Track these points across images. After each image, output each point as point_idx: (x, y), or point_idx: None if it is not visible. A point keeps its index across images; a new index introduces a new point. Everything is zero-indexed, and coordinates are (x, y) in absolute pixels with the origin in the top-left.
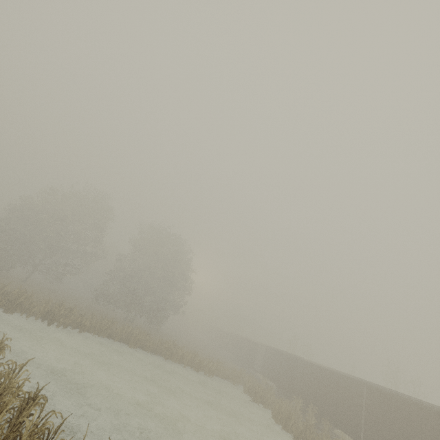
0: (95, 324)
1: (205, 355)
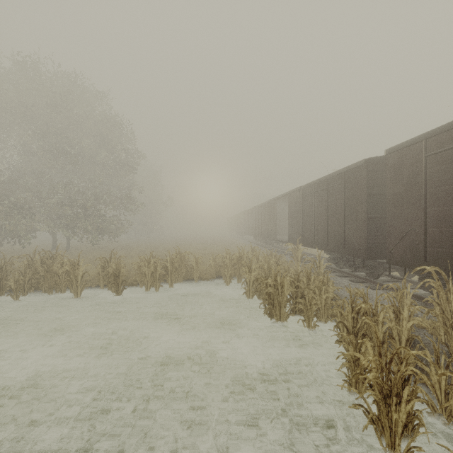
0: None
1: (201, 250)
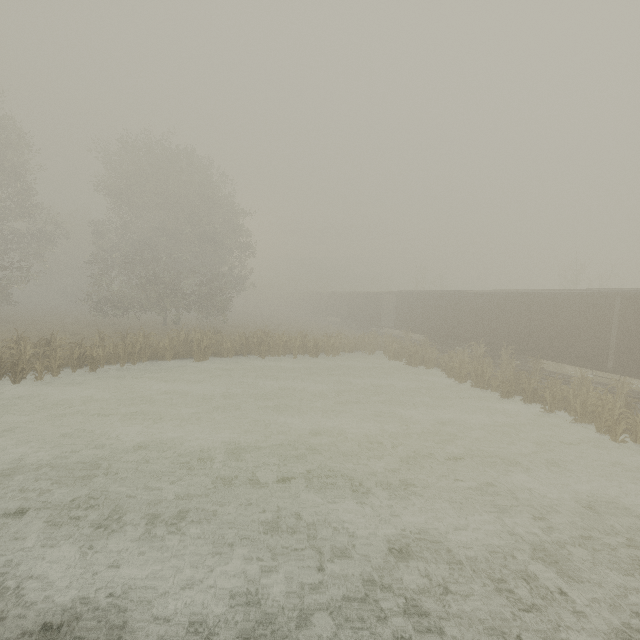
0: (115, 348)
1: (305, 331)
